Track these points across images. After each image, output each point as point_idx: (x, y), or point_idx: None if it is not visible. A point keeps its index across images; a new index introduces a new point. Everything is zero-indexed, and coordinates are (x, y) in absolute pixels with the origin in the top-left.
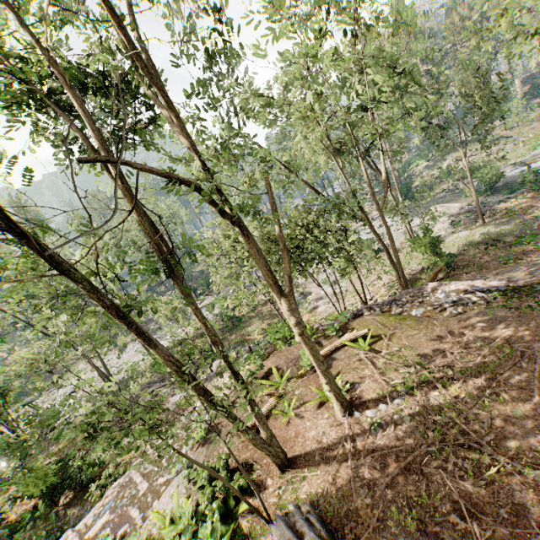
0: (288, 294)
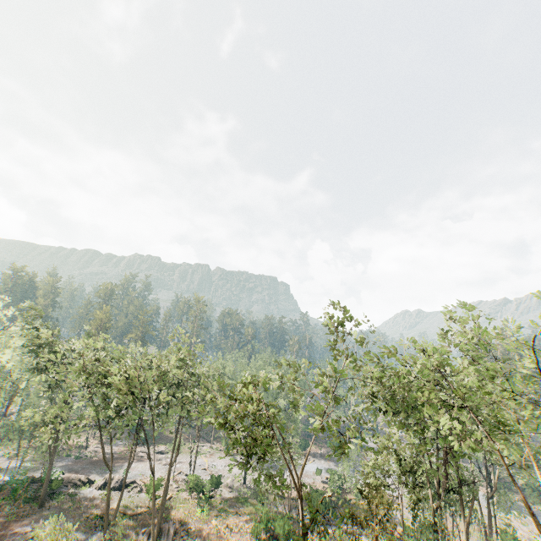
0: (468, 519)
